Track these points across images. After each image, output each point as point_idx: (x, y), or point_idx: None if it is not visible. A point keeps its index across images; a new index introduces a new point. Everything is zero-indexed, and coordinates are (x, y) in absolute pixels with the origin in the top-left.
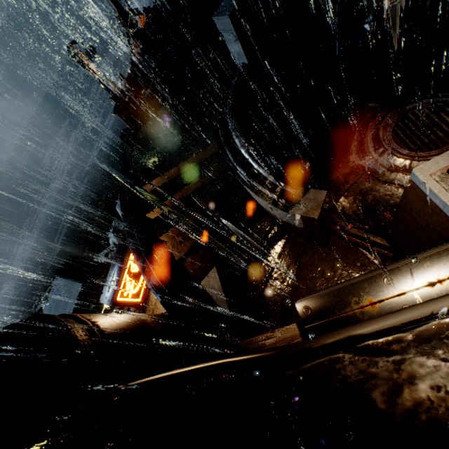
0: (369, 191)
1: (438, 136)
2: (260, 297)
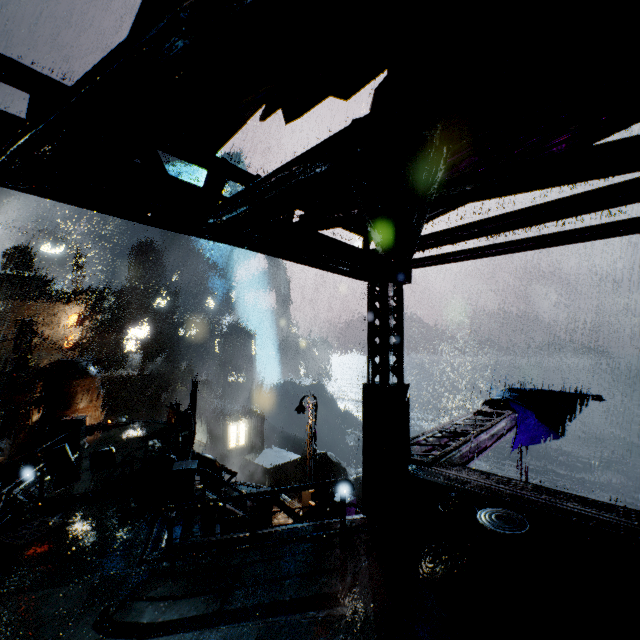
0: None
1: None
2: None
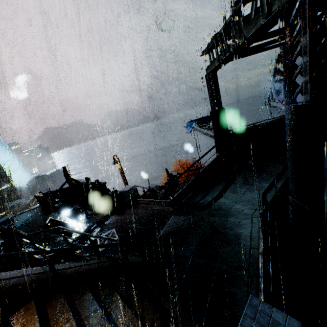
0: None
1: None
2: None
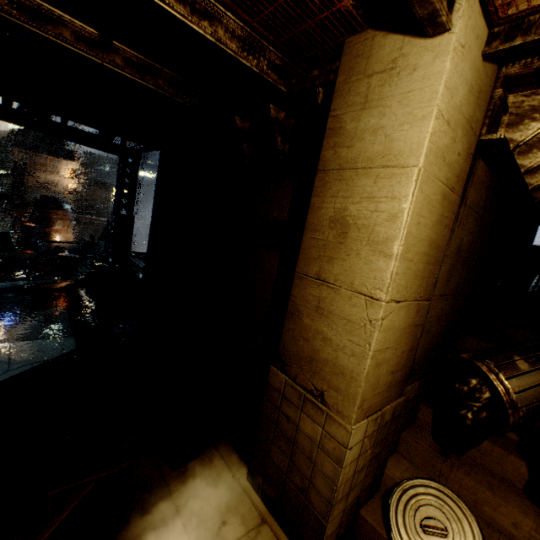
0: None
1: None
2: None
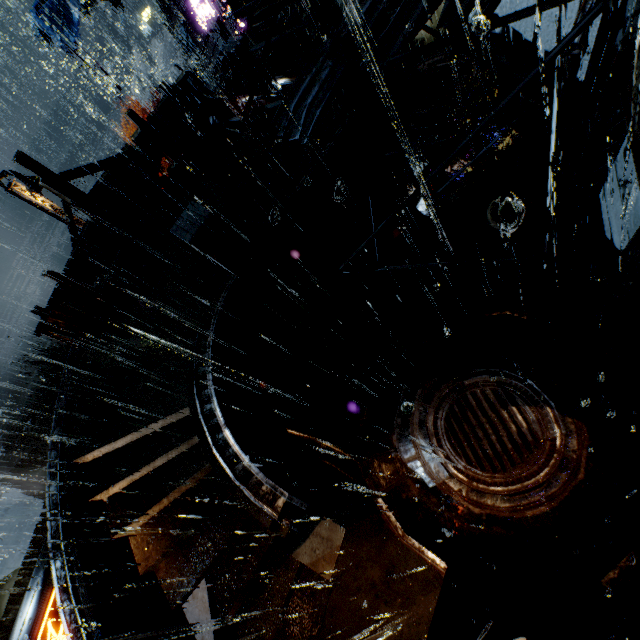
0: (418, 505)
1: (505, 447)
2: (279, 622)
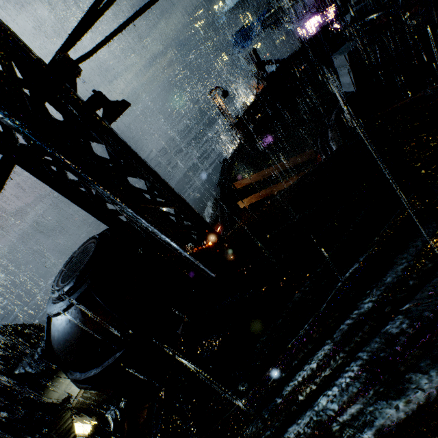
0: None
1: None
2: None
